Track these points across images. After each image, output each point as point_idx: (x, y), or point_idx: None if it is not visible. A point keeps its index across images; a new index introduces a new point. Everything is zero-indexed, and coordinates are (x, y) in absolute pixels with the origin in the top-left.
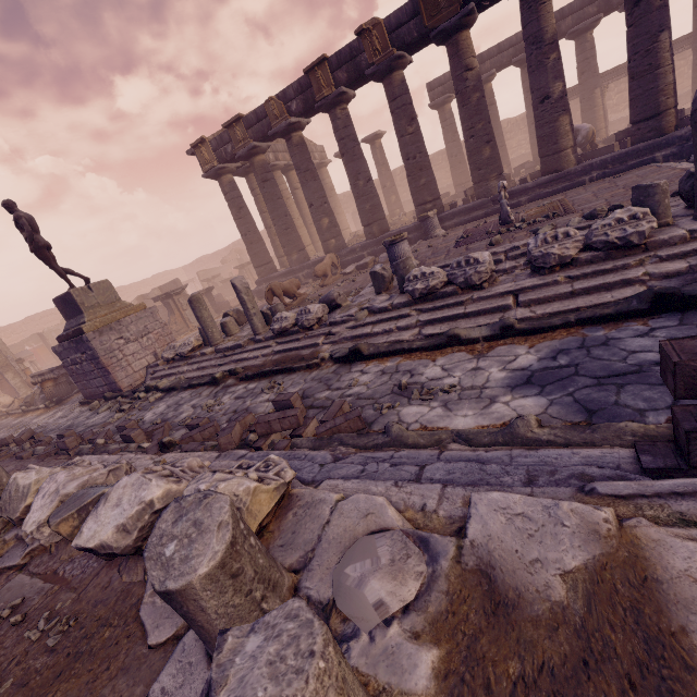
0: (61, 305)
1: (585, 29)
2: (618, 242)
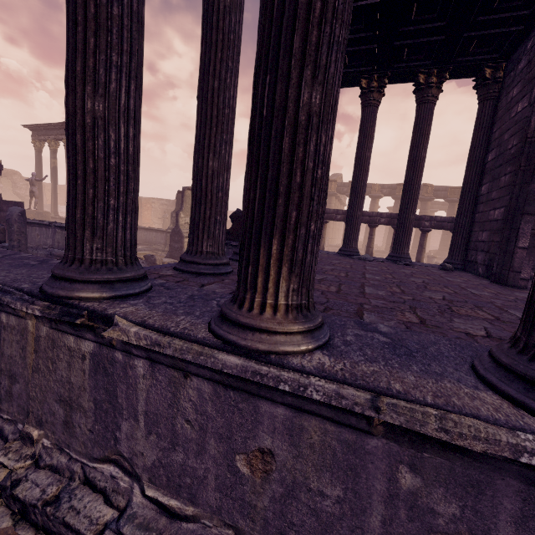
0: None
1: None
2: None
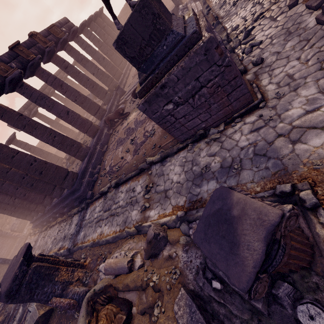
0: (155, 3)
1: (54, 91)
2: (186, 4)
